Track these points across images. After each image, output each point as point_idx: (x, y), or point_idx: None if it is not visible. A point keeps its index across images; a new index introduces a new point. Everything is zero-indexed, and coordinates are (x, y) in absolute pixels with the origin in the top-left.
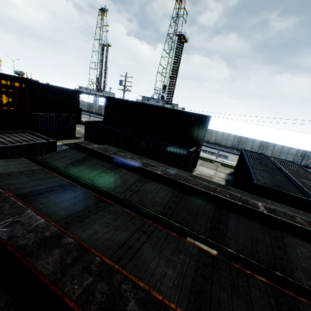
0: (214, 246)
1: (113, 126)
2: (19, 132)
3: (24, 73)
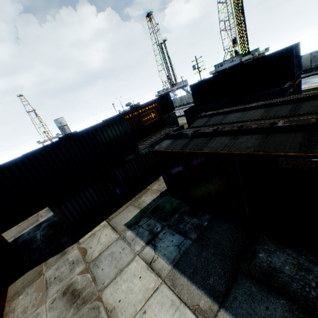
0: (290, 116)
1: (204, 104)
2: (162, 130)
3: (129, 103)
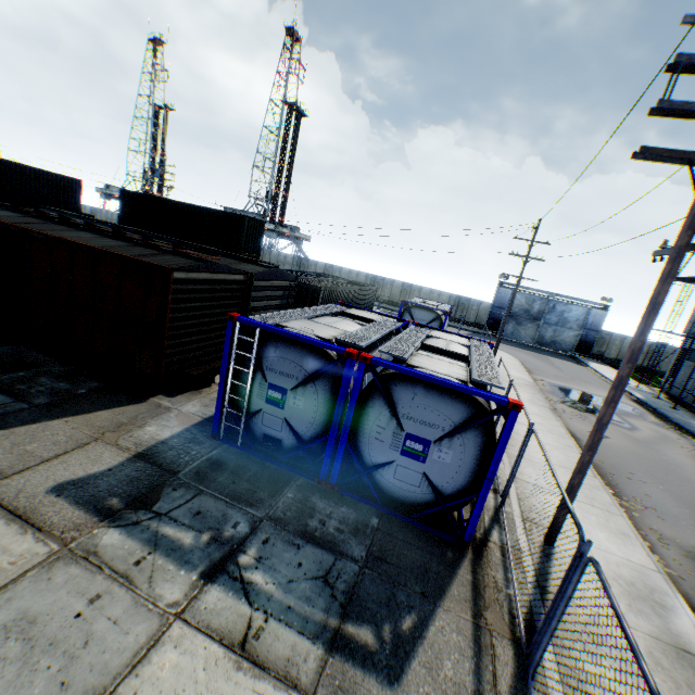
0: None
1: None
2: None
3: None
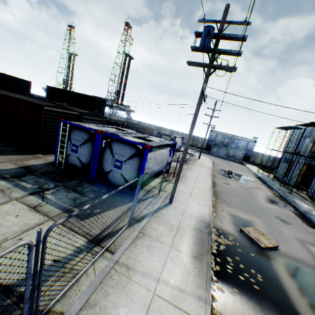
0: None
1: None
2: None
3: None
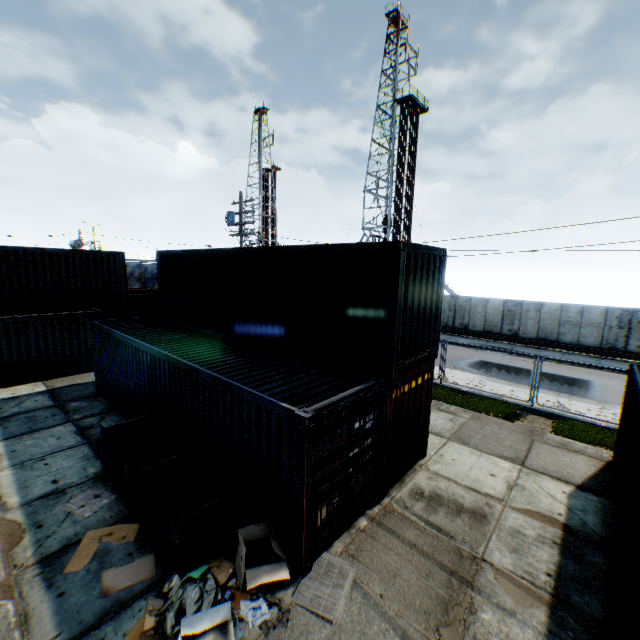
0: None
1: (160, 327)
2: None
3: (82, 242)
